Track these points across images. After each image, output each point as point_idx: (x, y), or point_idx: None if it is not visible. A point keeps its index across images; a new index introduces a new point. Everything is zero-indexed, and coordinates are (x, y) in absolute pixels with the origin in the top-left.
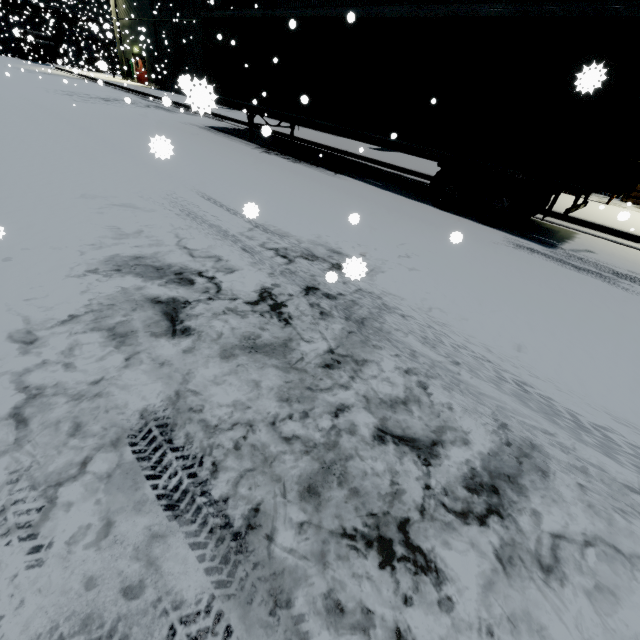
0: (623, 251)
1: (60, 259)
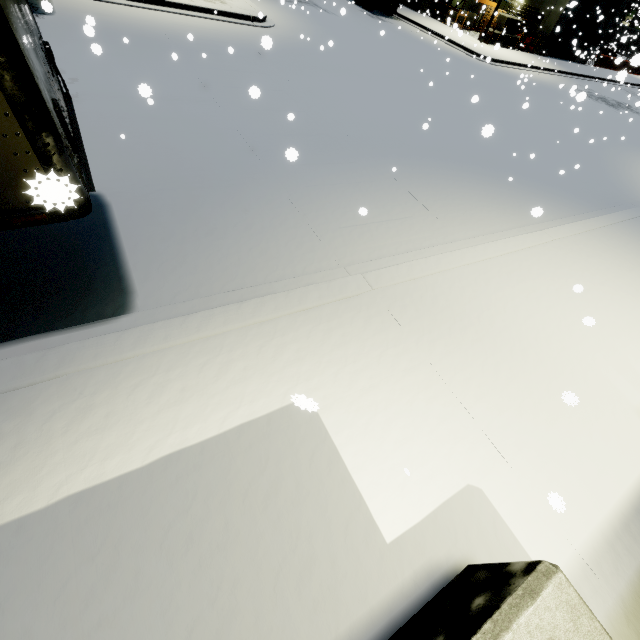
0: (404, 24)
1: None
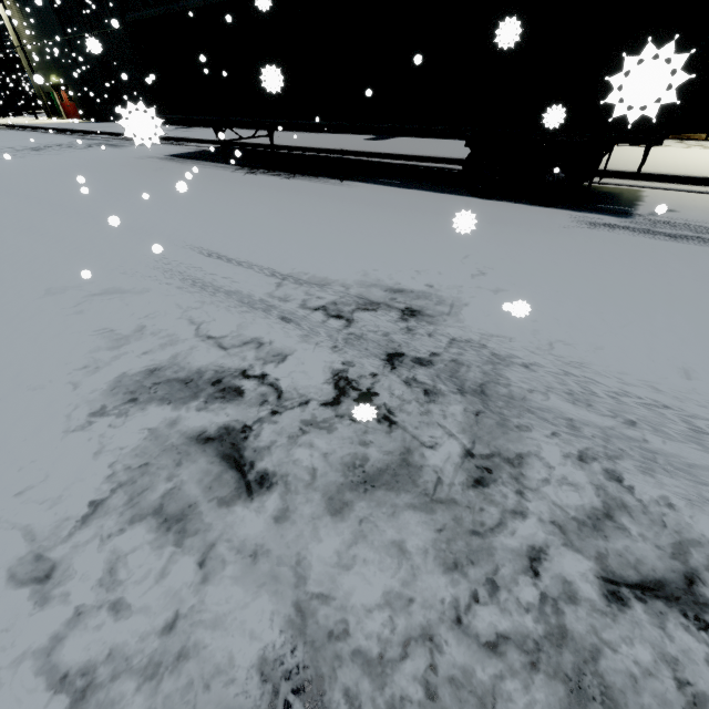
0: (703, 201)
1: (47, 405)
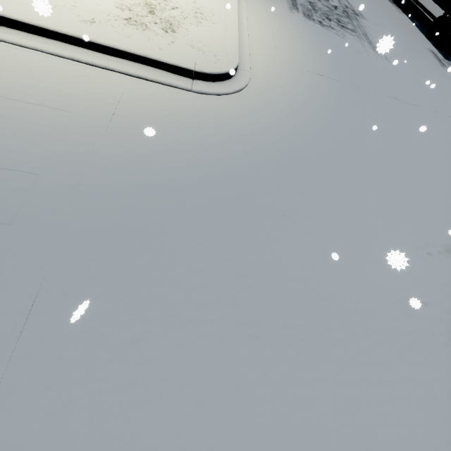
0: None
1: None
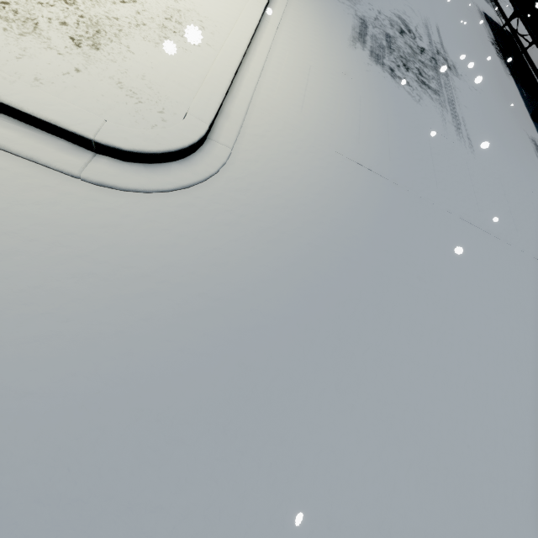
0: None
1: (390, 6)
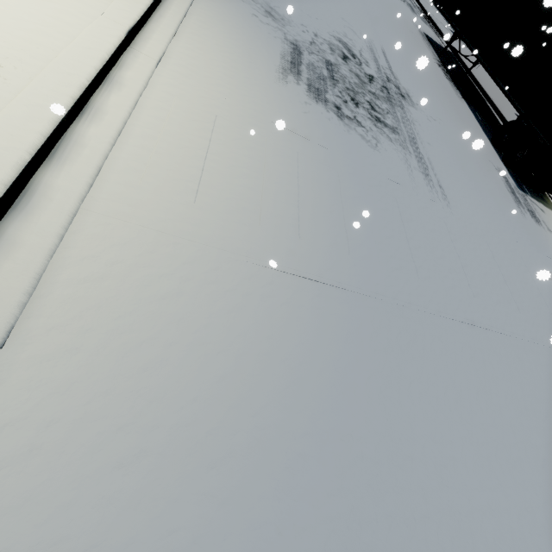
0: None
1: (328, 28)
